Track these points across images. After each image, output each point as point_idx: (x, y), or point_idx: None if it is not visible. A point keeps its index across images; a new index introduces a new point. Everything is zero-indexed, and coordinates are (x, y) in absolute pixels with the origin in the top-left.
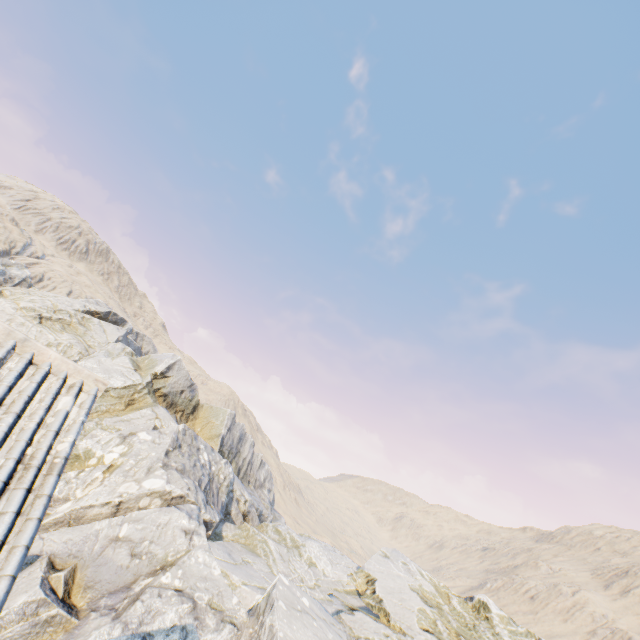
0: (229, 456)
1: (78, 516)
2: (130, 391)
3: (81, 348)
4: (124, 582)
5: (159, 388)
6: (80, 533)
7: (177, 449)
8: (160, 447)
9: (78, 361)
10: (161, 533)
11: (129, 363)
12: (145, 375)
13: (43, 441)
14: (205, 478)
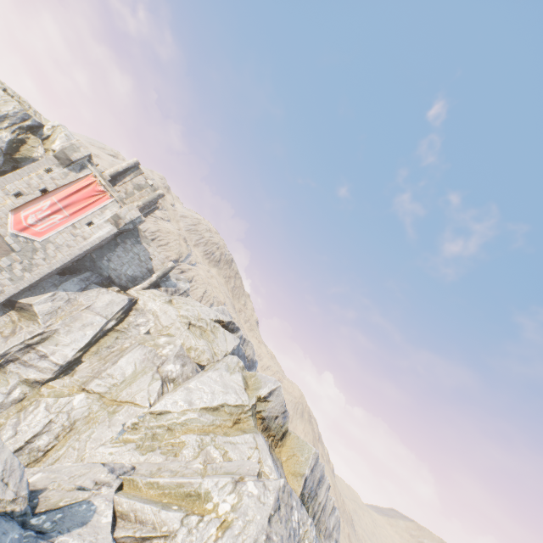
0: (308, 500)
1: None
2: (238, 410)
3: (209, 355)
4: None
5: (260, 411)
6: None
7: (277, 511)
8: (264, 508)
9: (206, 366)
10: None
11: (241, 381)
12: (251, 395)
13: None
14: None
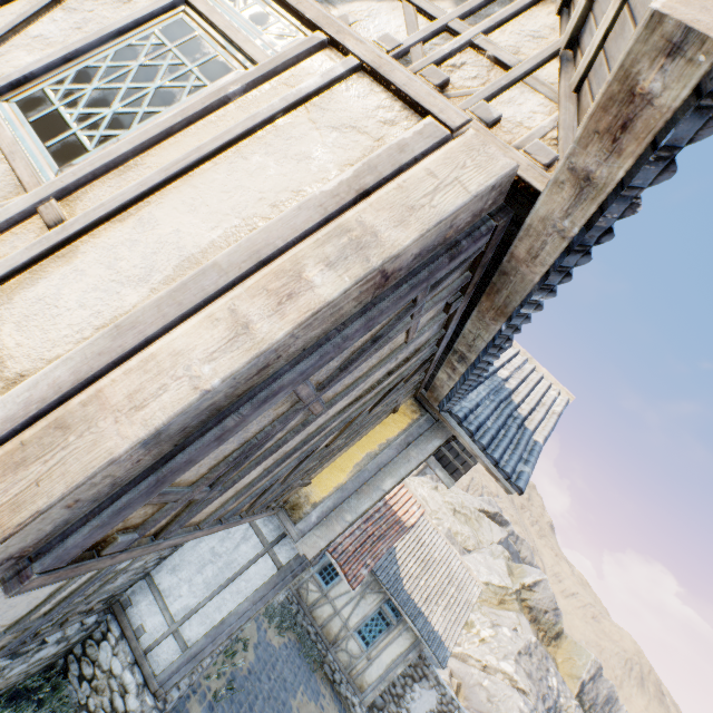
0: (590, 710)
1: (464, 658)
2: (502, 591)
3: (474, 541)
4: (482, 709)
5: (525, 598)
6: (464, 667)
7: (527, 655)
8: (514, 645)
9: (471, 551)
10: (505, 699)
11: (504, 566)
12: (515, 581)
13: (470, 597)
14: (549, 698)
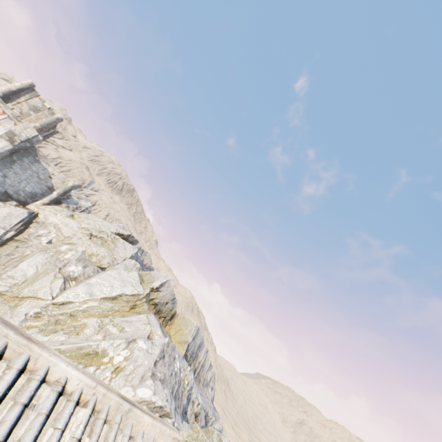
0: (190, 359)
1: None
2: (135, 298)
3: (110, 259)
4: None
5: (153, 298)
6: None
7: (162, 359)
8: (151, 357)
9: (106, 268)
10: None
11: (137, 277)
12: (146, 287)
13: None
14: (176, 385)
